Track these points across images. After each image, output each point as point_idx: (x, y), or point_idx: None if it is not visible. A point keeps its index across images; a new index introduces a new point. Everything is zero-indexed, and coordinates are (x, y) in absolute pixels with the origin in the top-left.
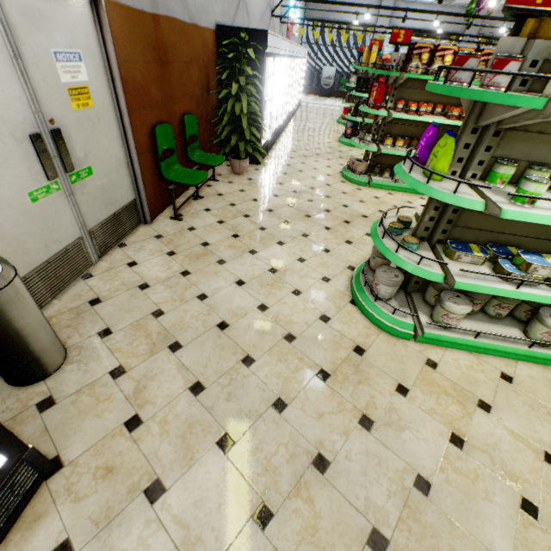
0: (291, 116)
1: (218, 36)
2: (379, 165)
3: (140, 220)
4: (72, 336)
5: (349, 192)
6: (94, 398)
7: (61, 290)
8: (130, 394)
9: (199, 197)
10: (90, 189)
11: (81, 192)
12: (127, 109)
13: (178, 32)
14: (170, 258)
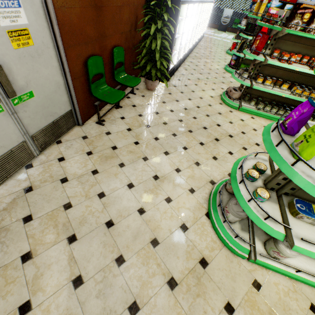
0: (195, 45)
1: None
2: (249, 95)
3: (75, 123)
4: (5, 218)
5: (223, 113)
6: (4, 279)
7: (8, 177)
8: (30, 280)
9: (119, 107)
10: (32, 107)
11: (23, 110)
12: (64, 46)
13: None
14: (88, 157)
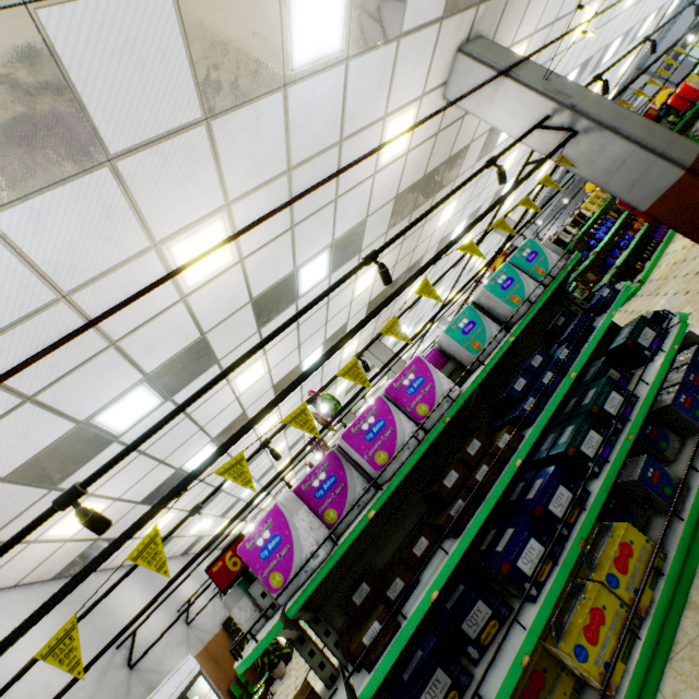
0: None
1: (225, 627)
2: None
3: None
4: None
5: None
6: None
7: None
8: None
9: None
10: None
11: None
12: (217, 688)
13: (213, 644)
14: None
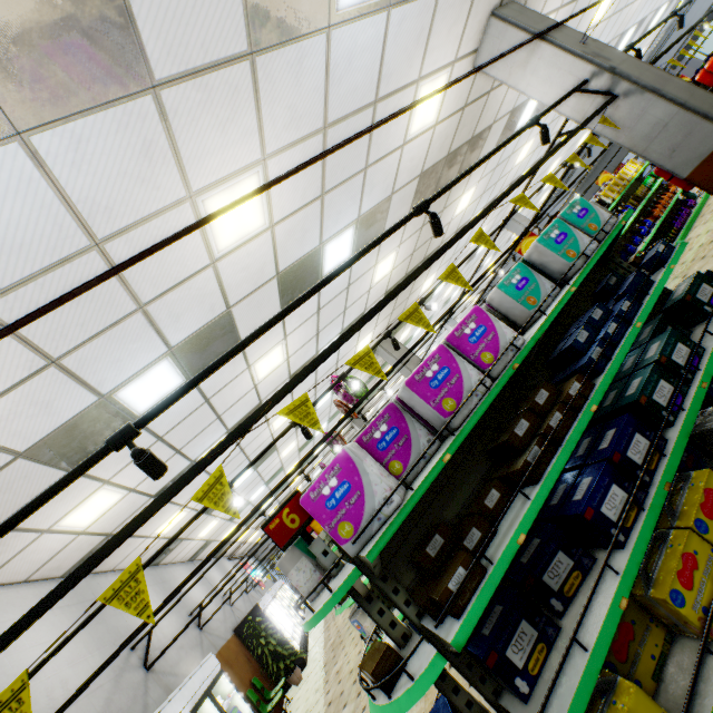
0: None
1: (237, 634)
2: None
3: None
4: None
5: None
6: None
7: None
8: None
9: None
10: None
11: None
12: None
13: (226, 649)
14: None
